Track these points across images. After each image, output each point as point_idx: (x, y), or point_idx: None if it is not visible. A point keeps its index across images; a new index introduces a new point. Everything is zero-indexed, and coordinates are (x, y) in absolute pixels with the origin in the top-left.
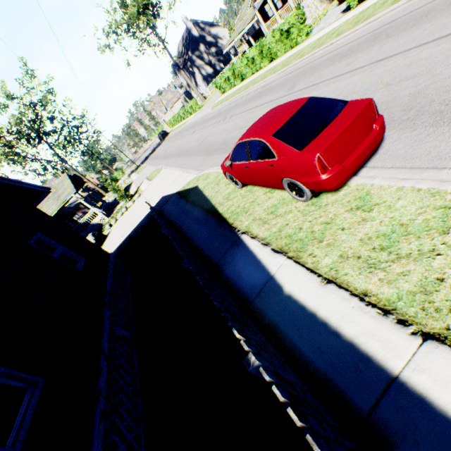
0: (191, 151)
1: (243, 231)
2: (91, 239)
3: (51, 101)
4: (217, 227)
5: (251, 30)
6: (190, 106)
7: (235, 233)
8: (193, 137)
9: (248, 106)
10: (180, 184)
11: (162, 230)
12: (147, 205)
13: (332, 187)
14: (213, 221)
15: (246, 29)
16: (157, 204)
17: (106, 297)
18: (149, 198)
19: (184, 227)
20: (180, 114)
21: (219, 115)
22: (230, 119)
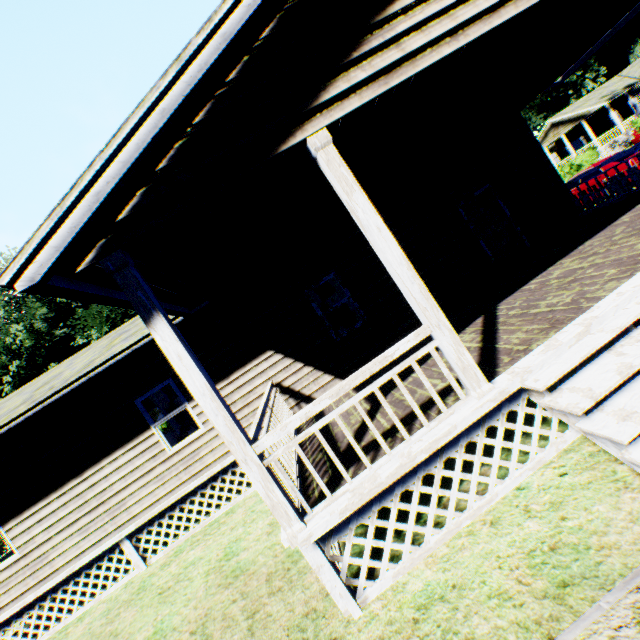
0: None
1: None
2: None
3: None
4: None
5: None
6: None
7: None
8: None
9: None
10: None
11: None
12: None
13: None
14: None
15: None
16: None
17: None
18: None
19: None
20: None
21: None
22: None
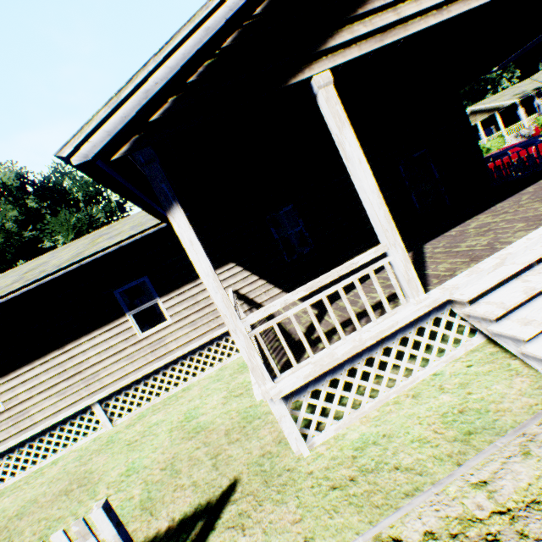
0: None
1: None
2: None
3: None
4: None
5: None
6: None
7: None
8: None
9: None
10: None
11: None
12: None
13: (537, 161)
14: None
15: None
16: None
17: None
18: None
19: None
20: None
21: None
22: None
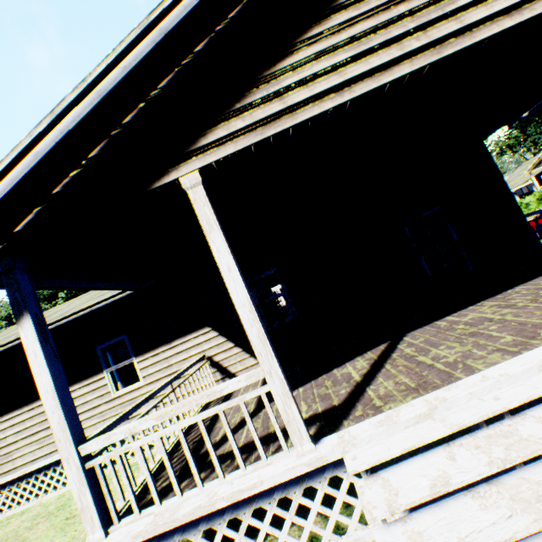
0: None
1: None
2: None
3: None
4: None
5: (516, 193)
6: None
7: None
8: None
9: None
10: None
11: None
12: None
13: None
14: None
15: (513, 189)
16: None
17: None
18: None
19: None
20: None
21: None
22: None
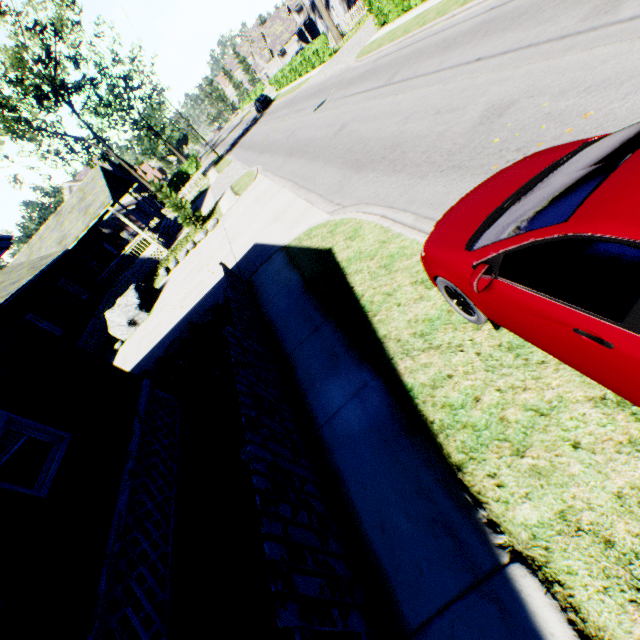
0: (314, 149)
1: (519, 549)
2: (133, 296)
3: (71, 24)
4: (399, 439)
5: None
6: (315, 49)
7: (480, 530)
8: (318, 115)
9: (452, 55)
10: (292, 226)
11: (245, 457)
12: (227, 251)
13: None
14: (382, 404)
15: None
16: (244, 257)
17: (100, 574)
18: (231, 235)
19: (299, 370)
20: (294, 65)
21: (375, 74)
22: (403, 85)
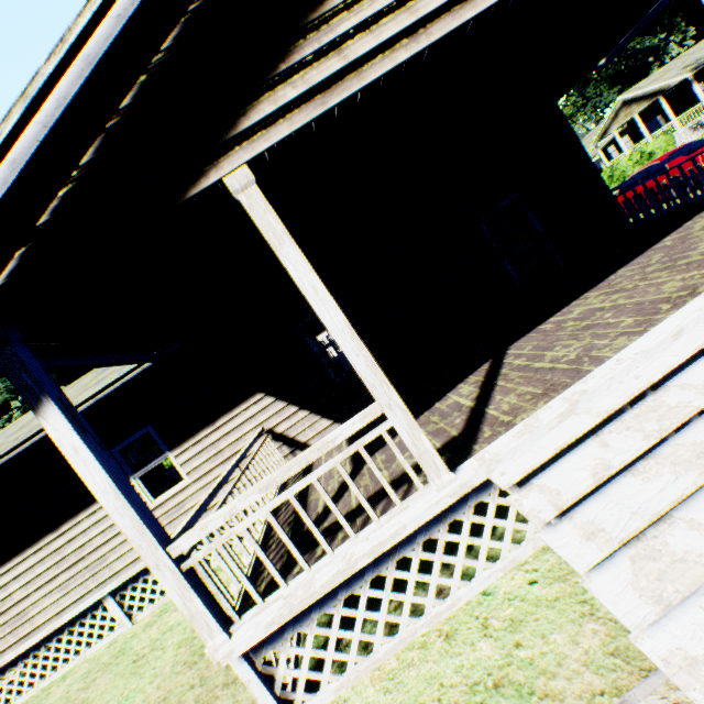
0: None
1: None
2: None
3: None
4: None
5: None
6: None
7: None
8: None
9: None
10: None
11: None
12: None
13: None
14: None
15: None
16: None
17: None
18: None
19: None
20: None
21: None
22: None
